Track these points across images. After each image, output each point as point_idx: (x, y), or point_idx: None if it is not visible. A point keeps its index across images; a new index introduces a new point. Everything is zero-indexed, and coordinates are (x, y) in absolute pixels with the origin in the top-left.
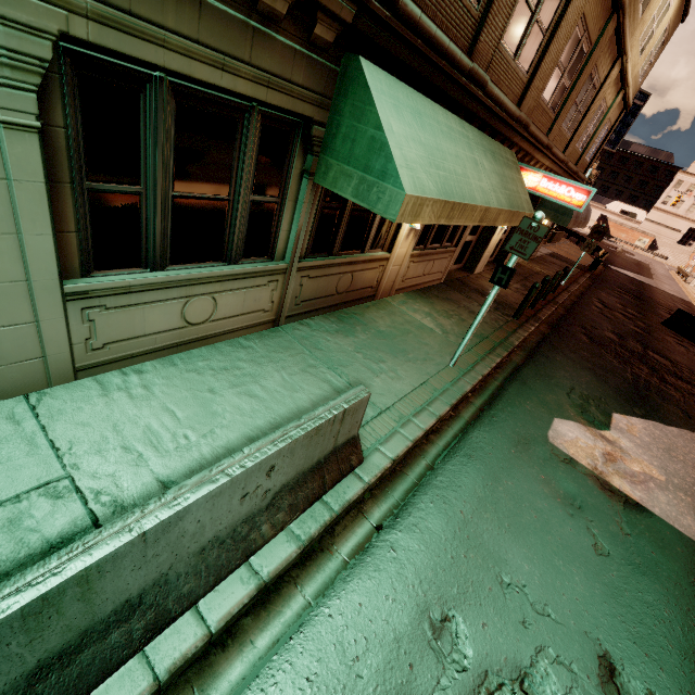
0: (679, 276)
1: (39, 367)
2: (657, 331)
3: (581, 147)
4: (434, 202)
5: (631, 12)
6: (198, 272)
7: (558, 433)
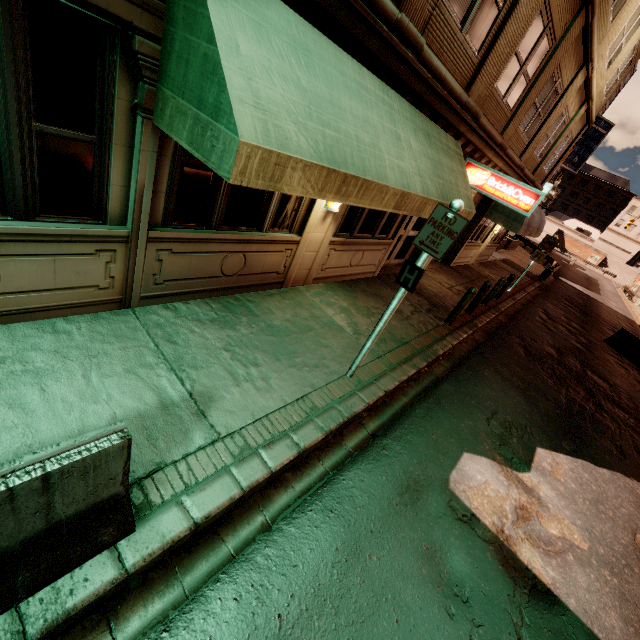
0: (625, 294)
1: None
2: (599, 349)
3: (540, 155)
4: (308, 166)
5: (601, 14)
6: None
7: (464, 475)
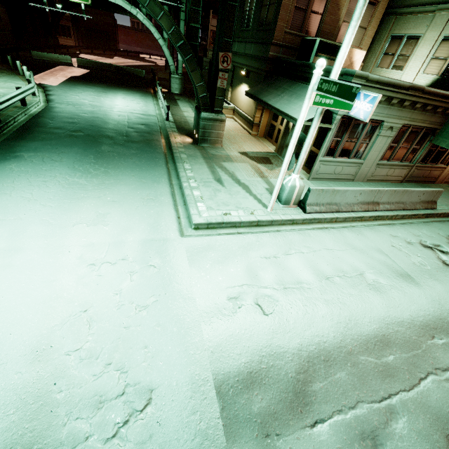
0: None
1: (364, 177)
2: None
3: None
4: None
5: None
6: (395, 163)
7: None
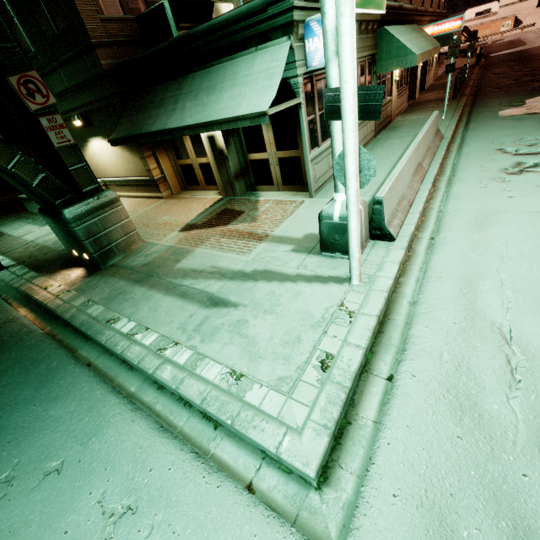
0: None
1: None
2: (539, 67)
3: None
4: (420, 55)
5: None
6: None
7: (503, 114)
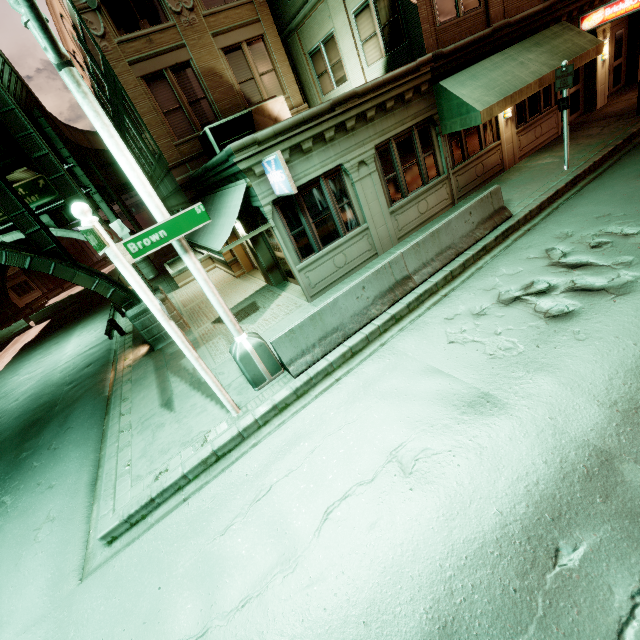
0: None
1: (390, 240)
2: None
3: None
4: (497, 103)
5: None
6: (417, 192)
7: None
